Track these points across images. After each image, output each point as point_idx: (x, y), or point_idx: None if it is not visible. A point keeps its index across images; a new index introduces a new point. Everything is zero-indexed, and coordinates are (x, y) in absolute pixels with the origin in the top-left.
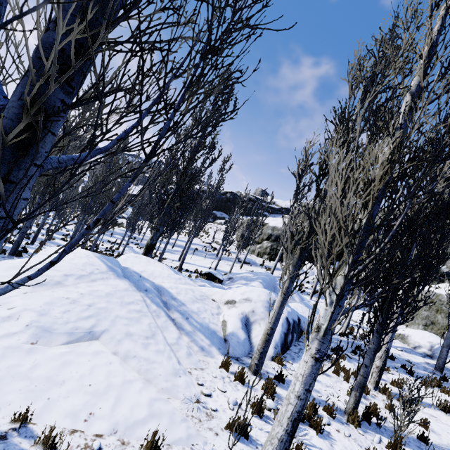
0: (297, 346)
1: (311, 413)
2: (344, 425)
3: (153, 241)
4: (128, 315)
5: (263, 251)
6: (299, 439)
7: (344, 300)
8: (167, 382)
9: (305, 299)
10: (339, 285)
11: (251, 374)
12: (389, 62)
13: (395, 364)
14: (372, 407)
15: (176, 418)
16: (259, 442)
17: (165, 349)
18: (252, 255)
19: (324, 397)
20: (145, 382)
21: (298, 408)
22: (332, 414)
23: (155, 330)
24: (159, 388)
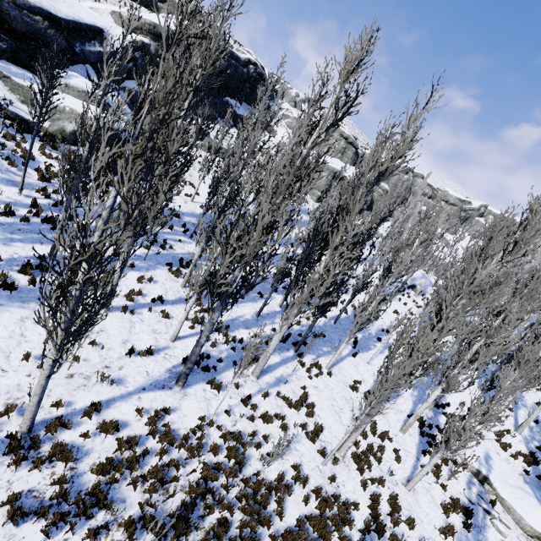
0: None
1: None
2: None
3: None
4: None
5: None
6: None
7: None
8: None
9: None
10: None
11: None
12: None
13: None
14: None
15: None
16: None
17: None
18: None
19: None
20: None
21: None
22: None
23: None
24: None
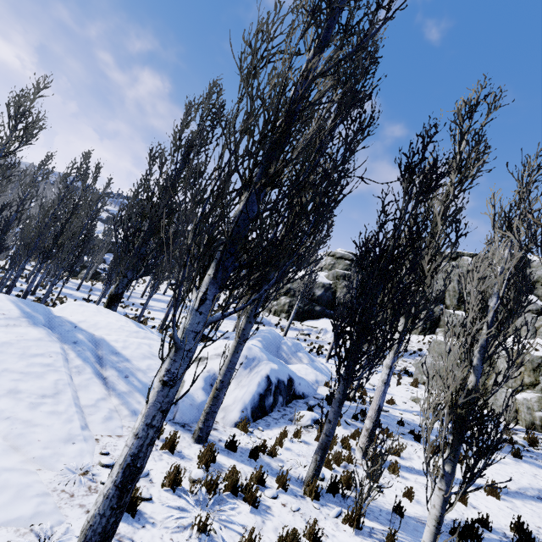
0: (282, 411)
1: (250, 483)
2: (298, 498)
3: (119, 290)
4: (26, 369)
5: (280, 308)
6: (217, 515)
7: (209, 306)
8: (47, 449)
9: (317, 360)
10: (203, 287)
11: (193, 442)
12: (370, 69)
13: (404, 430)
14: (345, 476)
15: (29, 491)
16: (152, 520)
17: (67, 410)
18: (267, 314)
19: (287, 467)
20: (9, 449)
21: (133, 449)
22: (284, 485)
23: (62, 388)
24: (29, 457)
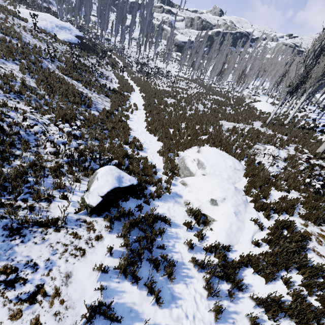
0: None
1: None
2: None
3: None
4: None
5: None
6: None
7: None
8: None
9: None
10: None
11: None
12: None
13: None
14: None
15: None
16: None
17: None
18: None
19: None
20: None
21: None
22: None
23: None
24: None
